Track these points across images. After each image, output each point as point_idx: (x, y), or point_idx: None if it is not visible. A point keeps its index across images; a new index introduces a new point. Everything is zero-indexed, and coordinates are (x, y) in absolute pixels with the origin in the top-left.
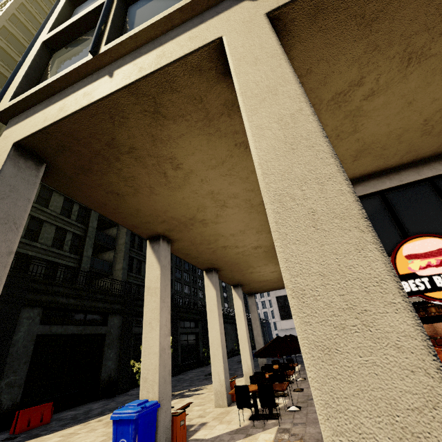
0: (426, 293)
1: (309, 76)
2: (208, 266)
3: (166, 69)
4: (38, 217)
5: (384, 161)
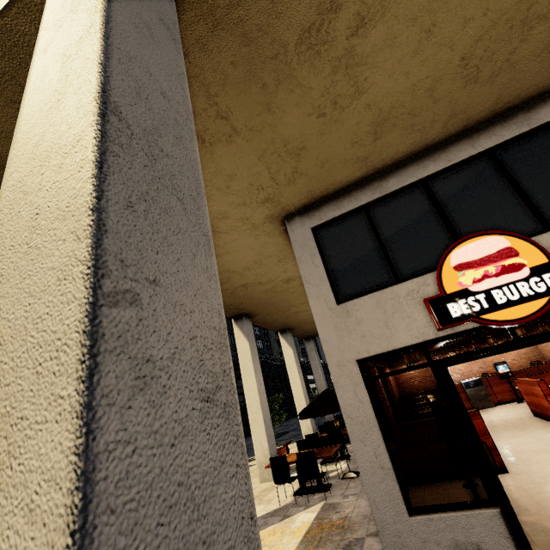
0: (482, 315)
1: (246, 3)
2: (235, 313)
3: (1, 23)
4: None
5: (420, 134)
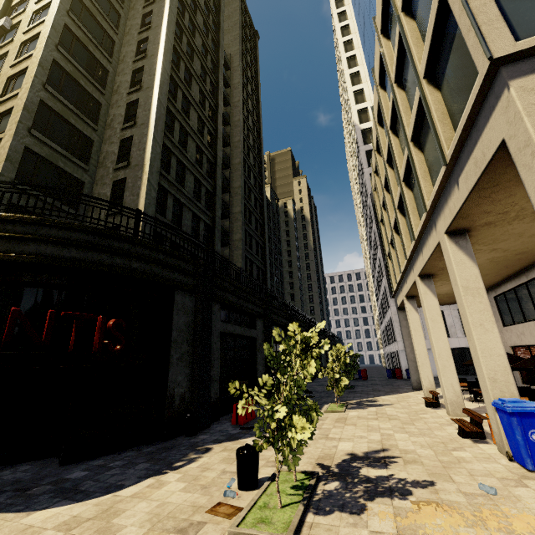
0: None
1: None
2: (431, 272)
3: None
4: (179, 199)
5: None
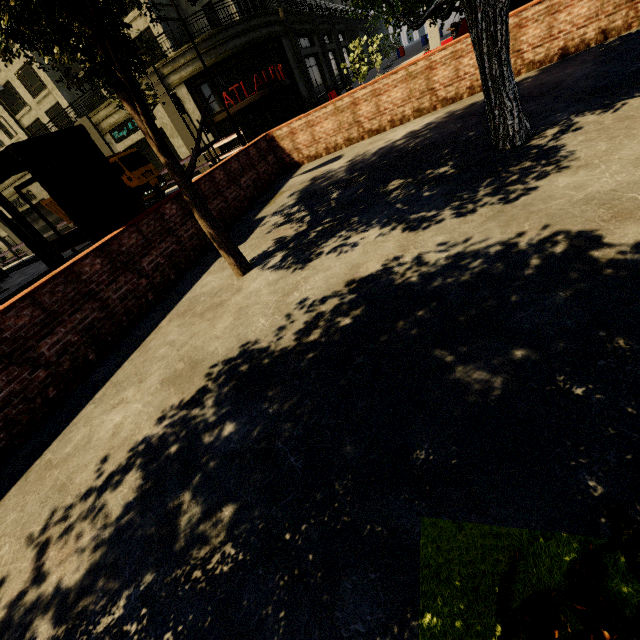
0: None
1: None
2: None
3: None
4: None
5: None
